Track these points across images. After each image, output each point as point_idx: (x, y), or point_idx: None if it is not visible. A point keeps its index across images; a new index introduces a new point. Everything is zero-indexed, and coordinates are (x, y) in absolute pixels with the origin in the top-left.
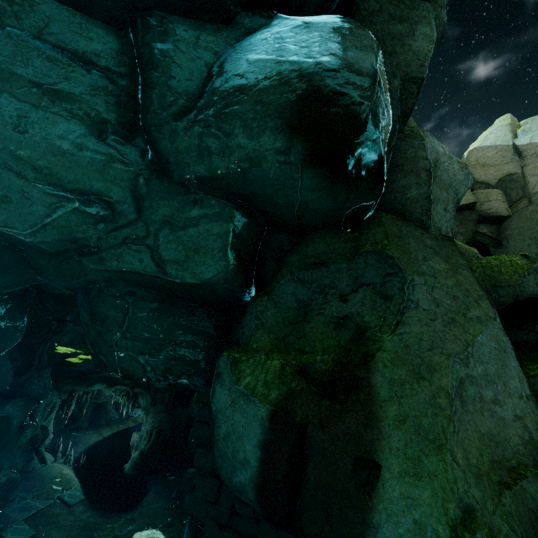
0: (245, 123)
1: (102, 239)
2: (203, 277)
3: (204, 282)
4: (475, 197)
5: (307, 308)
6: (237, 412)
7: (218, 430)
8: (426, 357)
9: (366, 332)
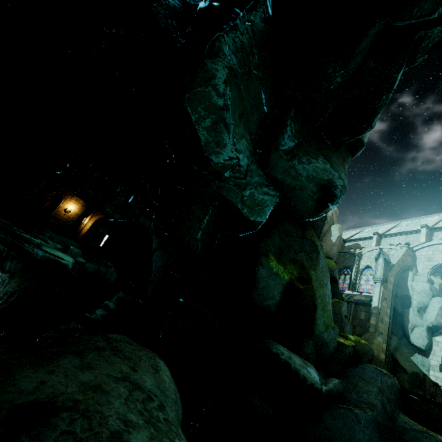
0: (308, 175)
1: (227, 179)
2: (255, 219)
3: (253, 221)
4: None
5: (281, 250)
6: (271, 280)
7: (259, 285)
8: (321, 282)
9: (305, 268)
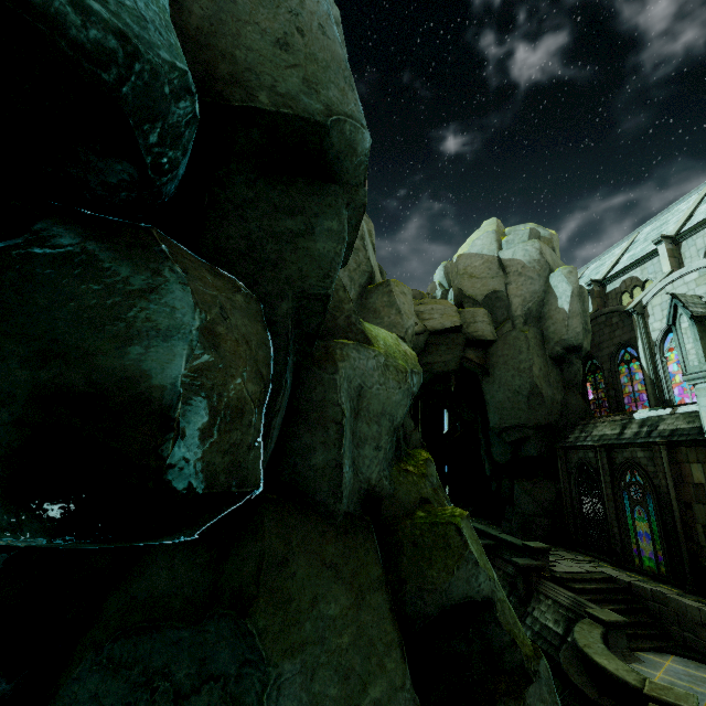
0: None
1: None
2: None
3: None
4: (462, 316)
5: None
6: None
7: None
8: None
9: None
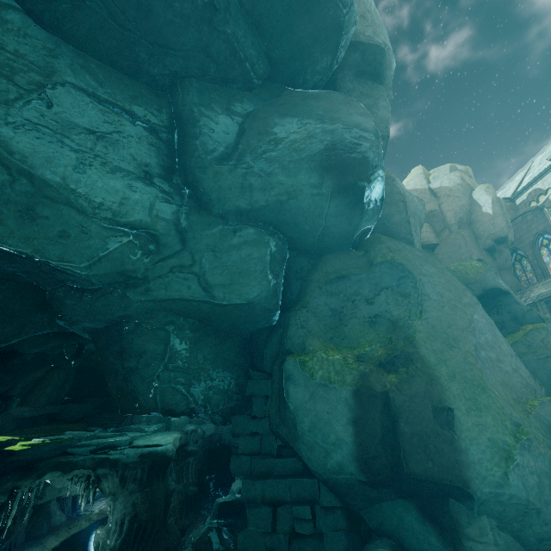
0: (283, 165)
1: (149, 270)
2: (249, 297)
3: (249, 302)
4: None
5: (340, 314)
6: (318, 402)
7: (302, 425)
8: (449, 332)
9: (399, 322)
